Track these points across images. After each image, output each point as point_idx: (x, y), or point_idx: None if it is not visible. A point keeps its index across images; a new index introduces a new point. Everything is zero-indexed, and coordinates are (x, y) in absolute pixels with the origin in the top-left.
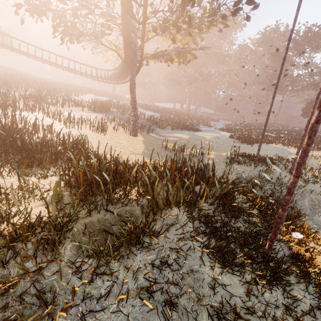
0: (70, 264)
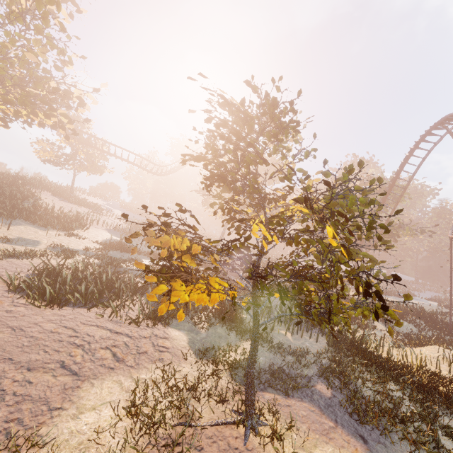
0: None
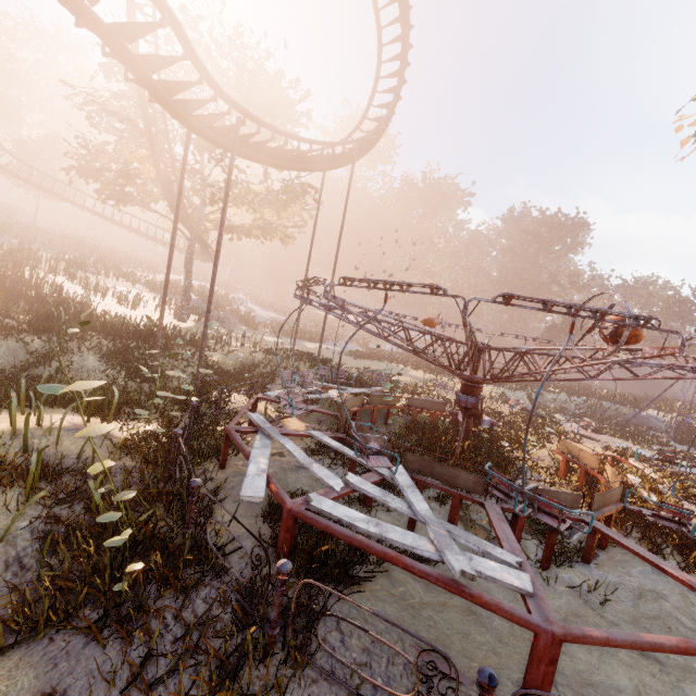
0: None
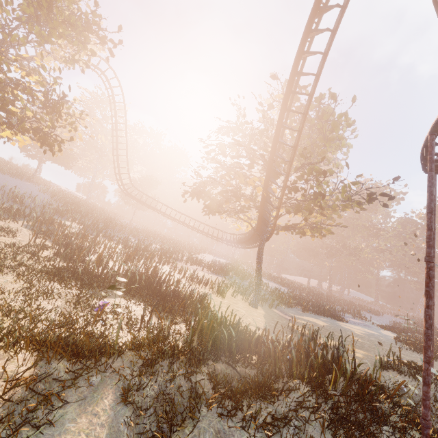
0: (208, 381)
